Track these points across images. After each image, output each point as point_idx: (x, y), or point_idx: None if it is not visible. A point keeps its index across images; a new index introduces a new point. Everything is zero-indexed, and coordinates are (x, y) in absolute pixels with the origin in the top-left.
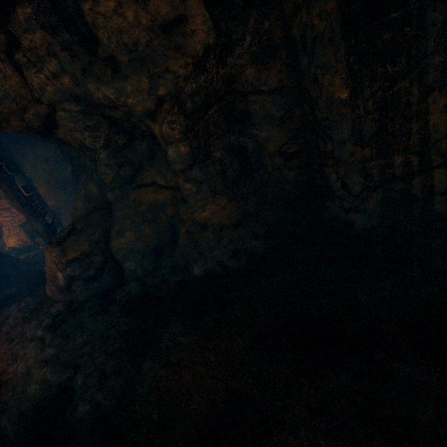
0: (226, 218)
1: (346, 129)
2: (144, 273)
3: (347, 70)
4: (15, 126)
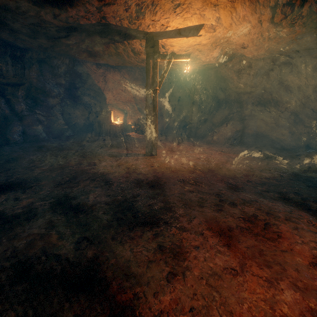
0: (288, 135)
1: None
2: (252, 143)
3: None
4: (246, 89)
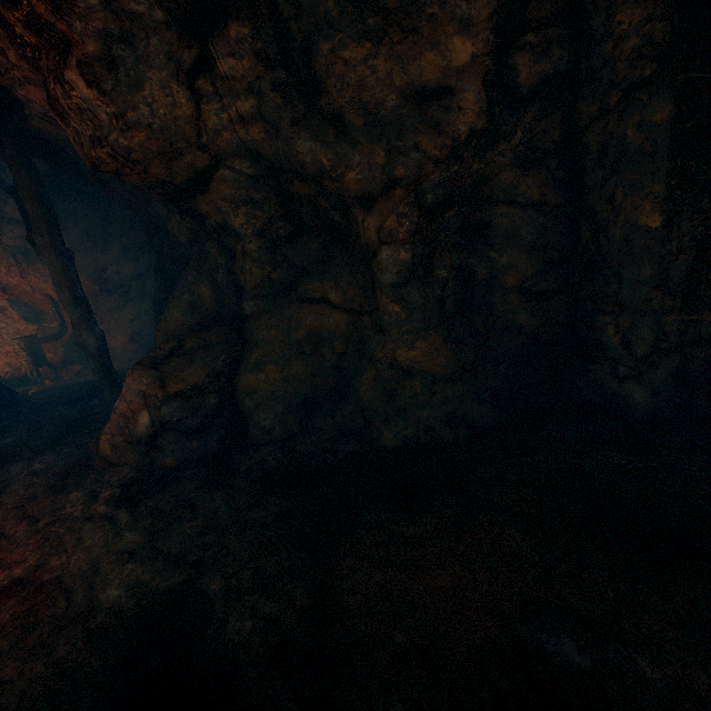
0: (440, 365)
1: (648, 267)
2: (283, 435)
3: (665, 194)
4: (152, 173)
